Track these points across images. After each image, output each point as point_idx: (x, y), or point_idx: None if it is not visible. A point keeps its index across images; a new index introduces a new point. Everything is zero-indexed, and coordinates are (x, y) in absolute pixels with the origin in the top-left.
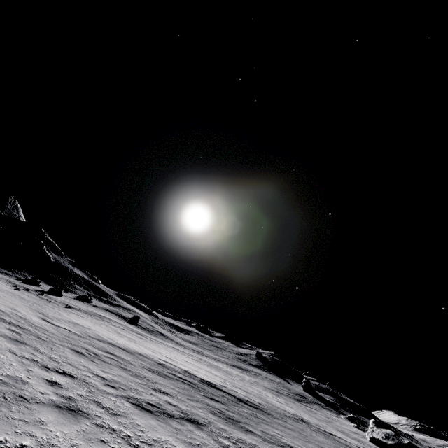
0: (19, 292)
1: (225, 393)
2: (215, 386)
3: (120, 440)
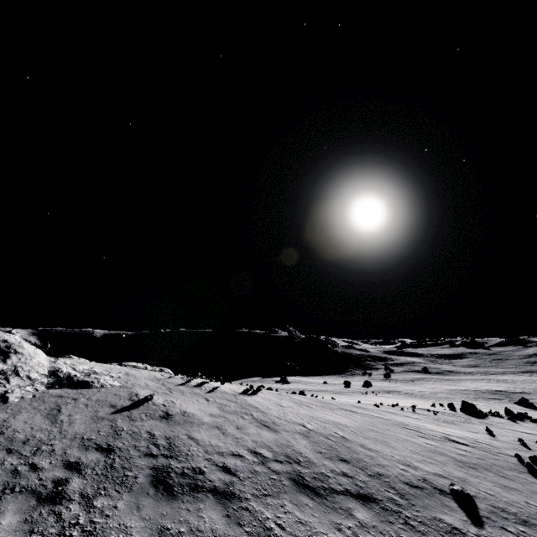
0: (400, 384)
1: (508, 392)
2: (502, 391)
3: (486, 400)
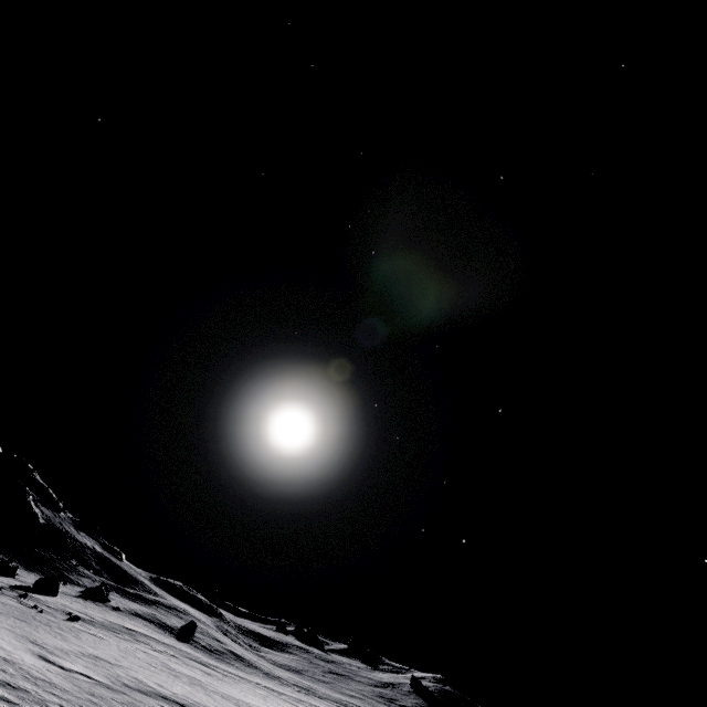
0: None
1: None
2: None
3: None
